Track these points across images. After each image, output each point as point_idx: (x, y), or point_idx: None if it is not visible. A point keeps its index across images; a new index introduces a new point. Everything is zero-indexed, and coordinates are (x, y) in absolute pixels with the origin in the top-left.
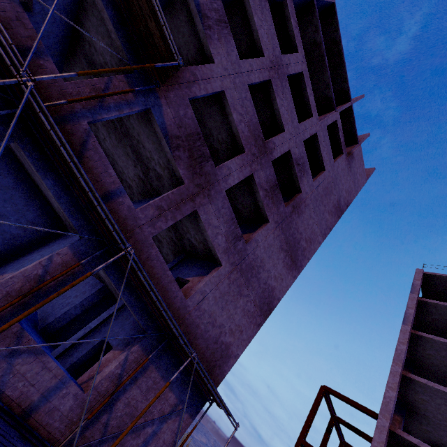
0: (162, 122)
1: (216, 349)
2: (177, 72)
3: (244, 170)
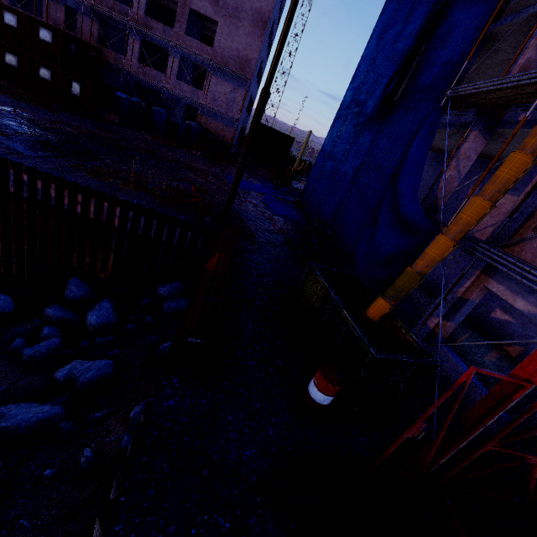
0: None
1: (241, 60)
2: None
3: None
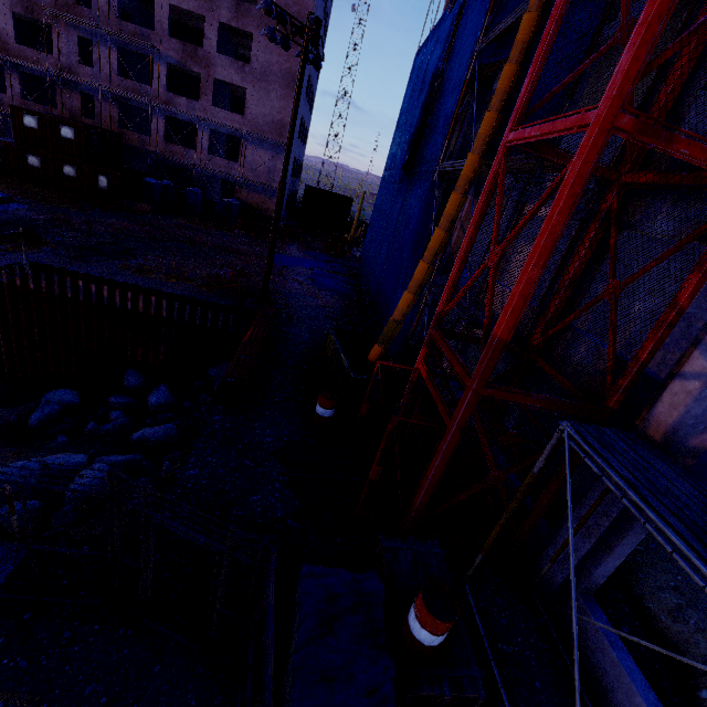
0: (174, 61)
1: (276, 126)
2: (156, 32)
3: (214, 27)
